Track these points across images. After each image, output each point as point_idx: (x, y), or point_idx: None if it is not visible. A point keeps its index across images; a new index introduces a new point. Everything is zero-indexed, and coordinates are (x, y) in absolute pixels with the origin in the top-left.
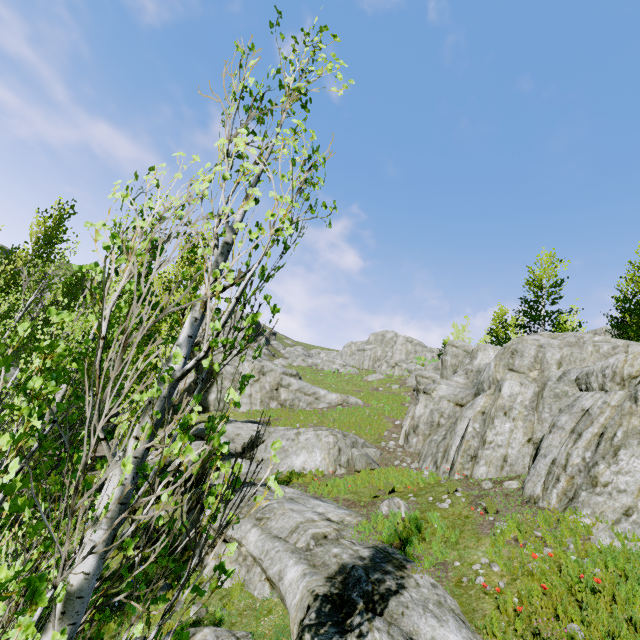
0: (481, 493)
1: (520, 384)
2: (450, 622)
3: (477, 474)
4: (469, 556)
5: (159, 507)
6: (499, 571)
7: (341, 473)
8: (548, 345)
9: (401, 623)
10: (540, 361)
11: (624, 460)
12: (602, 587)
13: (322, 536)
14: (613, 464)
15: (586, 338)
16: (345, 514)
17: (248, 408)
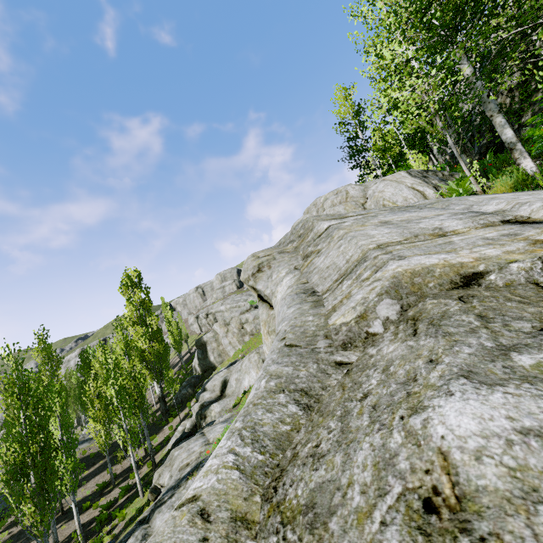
0: None
1: None
2: None
3: None
4: None
5: None
6: None
7: None
8: None
9: (153, 524)
10: None
11: None
12: None
13: (186, 465)
14: None
15: (318, 203)
16: (222, 431)
17: (234, 351)
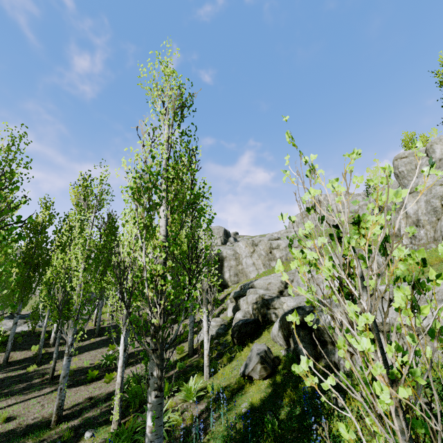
0: None
1: None
2: None
3: None
4: None
5: (249, 348)
6: None
7: None
8: None
9: None
10: None
11: None
12: None
13: None
14: None
15: None
16: None
17: (256, 273)
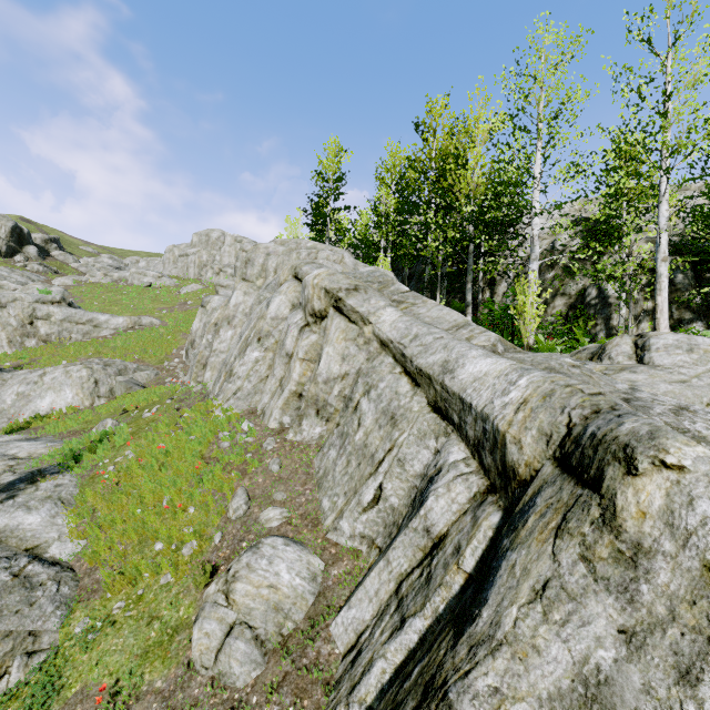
0: (187, 397)
1: (244, 294)
2: (45, 508)
3: (204, 379)
4: (122, 453)
5: None
6: (133, 457)
7: (100, 404)
8: (275, 253)
9: None
10: (266, 269)
11: (247, 355)
12: (176, 449)
13: None
14: (242, 359)
15: (303, 244)
16: (44, 448)
17: None
